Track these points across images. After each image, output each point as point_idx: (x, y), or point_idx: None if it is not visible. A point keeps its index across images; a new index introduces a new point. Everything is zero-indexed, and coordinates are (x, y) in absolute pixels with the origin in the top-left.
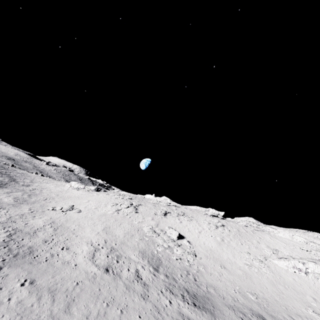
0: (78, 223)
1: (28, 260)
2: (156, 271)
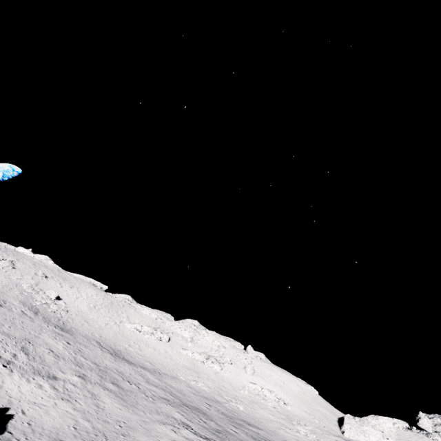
0: None
1: None
2: (36, 314)
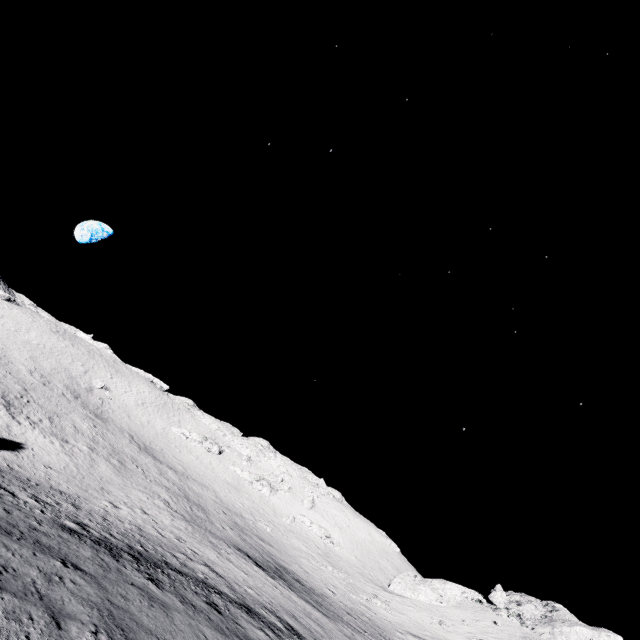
0: (3, 342)
1: None
2: (76, 398)
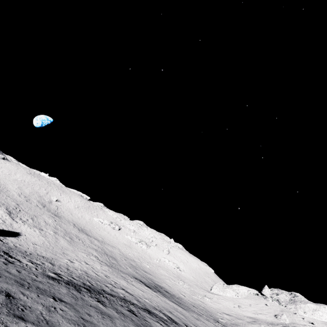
0: (3, 181)
1: (1, 191)
2: (44, 207)
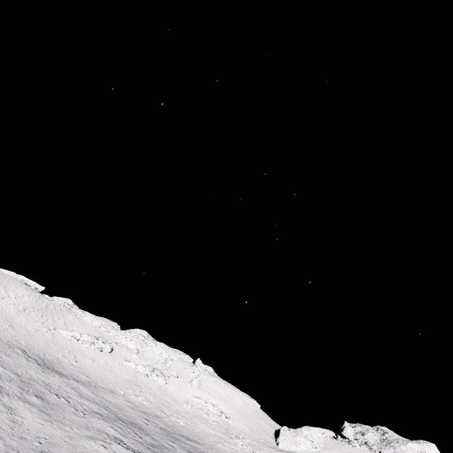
0: None
1: None
2: None
